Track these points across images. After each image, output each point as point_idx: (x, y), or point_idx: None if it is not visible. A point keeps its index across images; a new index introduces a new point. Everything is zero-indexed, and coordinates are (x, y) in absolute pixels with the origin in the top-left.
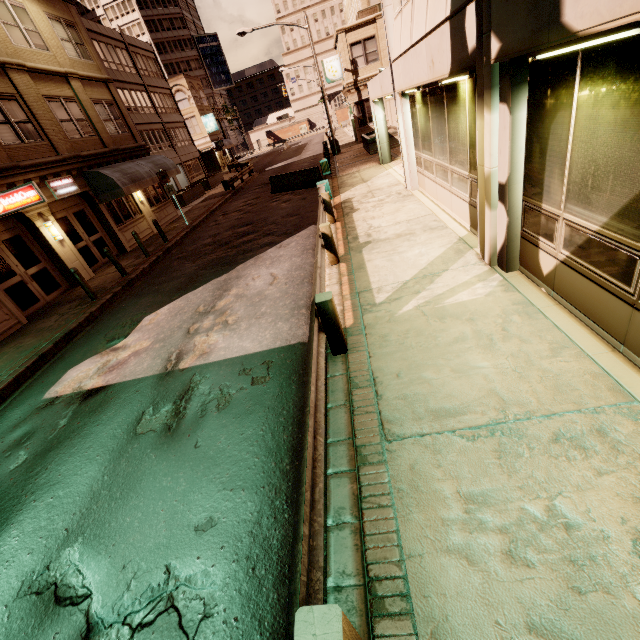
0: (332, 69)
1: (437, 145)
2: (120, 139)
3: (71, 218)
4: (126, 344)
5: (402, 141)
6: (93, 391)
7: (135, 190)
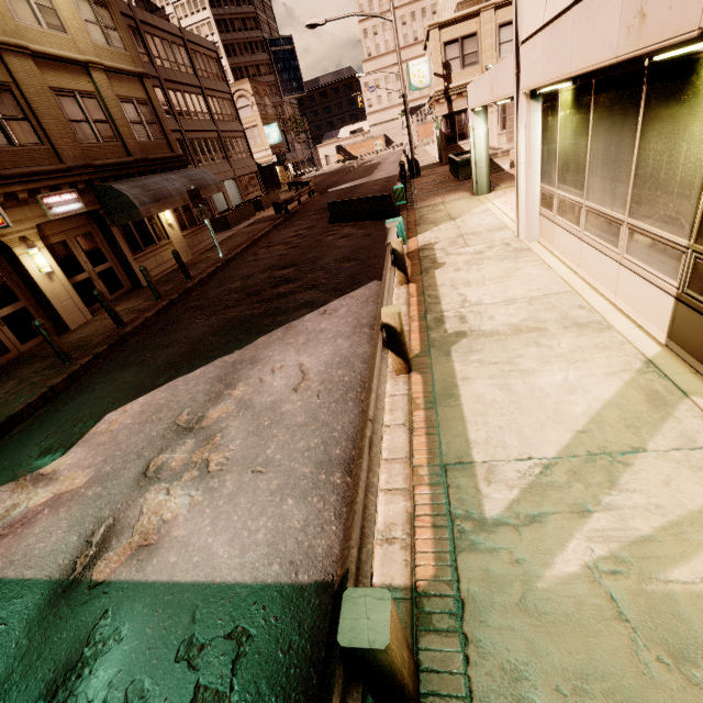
0: (419, 74)
1: (599, 179)
2: (151, 147)
3: (71, 243)
4: (56, 471)
5: (521, 167)
6: None
7: (157, 211)
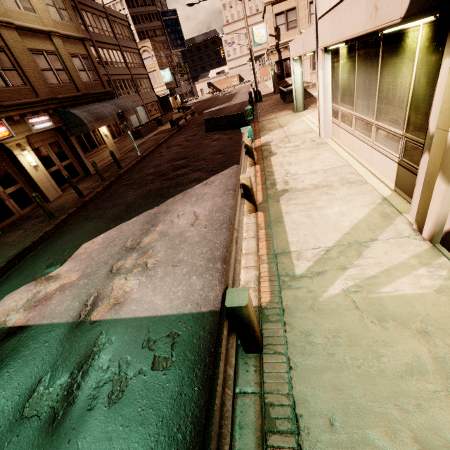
0: (259, 35)
1: (361, 99)
2: (91, 85)
3: (47, 147)
4: (58, 274)
5: (320, 94)
6: (12, 331)
7: (98, 126)
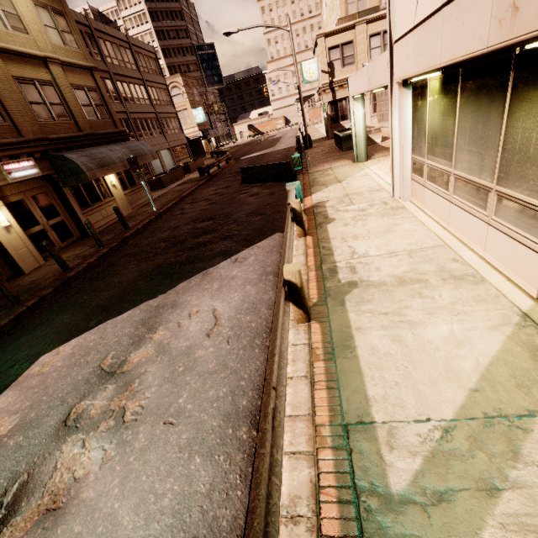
0: (309, 71)
1: (467, 152)
2: (99, 124)
3: (29, 201)
4: None
5: (395, 142)
6: None
7: (102, 175)
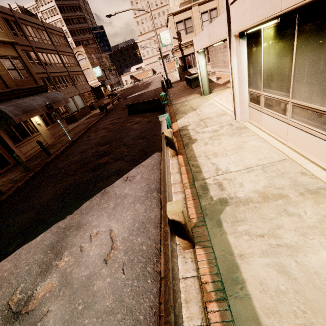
0: (165, 38)
1: (306, 84)
2: (23, 82)
3: None
4: None
5: (235, 80)
6: None
7: (26, 118)
